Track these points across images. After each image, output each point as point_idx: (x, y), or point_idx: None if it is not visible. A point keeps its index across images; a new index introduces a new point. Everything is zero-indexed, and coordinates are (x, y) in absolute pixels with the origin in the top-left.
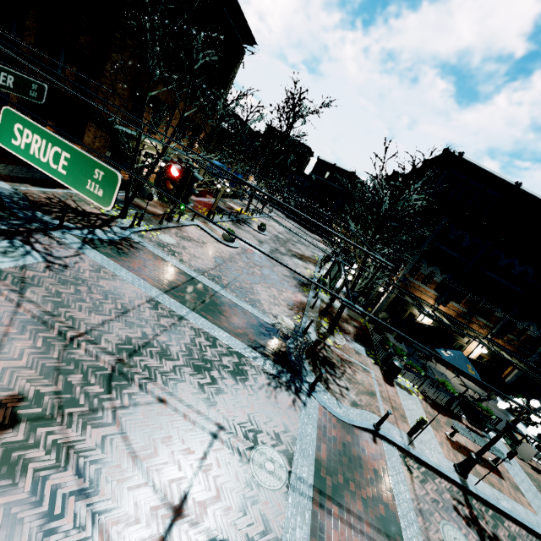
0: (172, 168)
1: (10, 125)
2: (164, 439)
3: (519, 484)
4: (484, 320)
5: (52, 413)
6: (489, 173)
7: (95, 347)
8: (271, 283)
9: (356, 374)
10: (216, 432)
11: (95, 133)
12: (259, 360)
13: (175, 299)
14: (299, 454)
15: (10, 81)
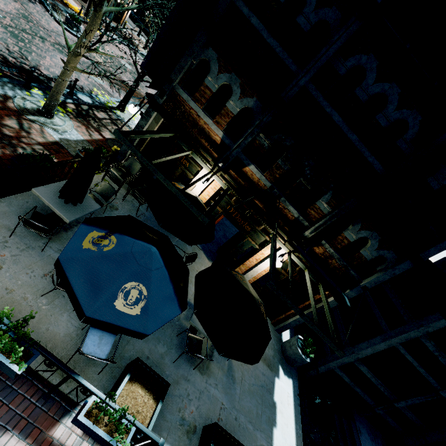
0: None
1: None
2: None
3: None
4: (296, 212)
5: None
6: None
7: None
8: None
9: None
10: None
11: None
12: None
13: None
14: None
15: None
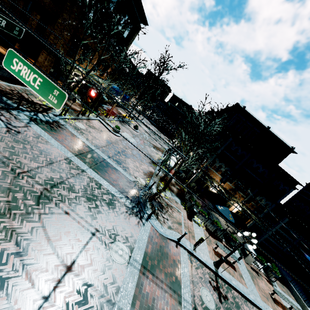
0: (92, 91)
1: (11, 58)
2: (66, 233)
3: (243, 274)
4: (242, 193)
5: (4, 212)
6: (256, 119)
7: (32, 180)
8: (136, 159)
9: (173, 212)
10: (95, 232)
11: (46, 57)
12: (123, 199)
13: (81, 160)
14: (137, 248)
15: (3, 23)
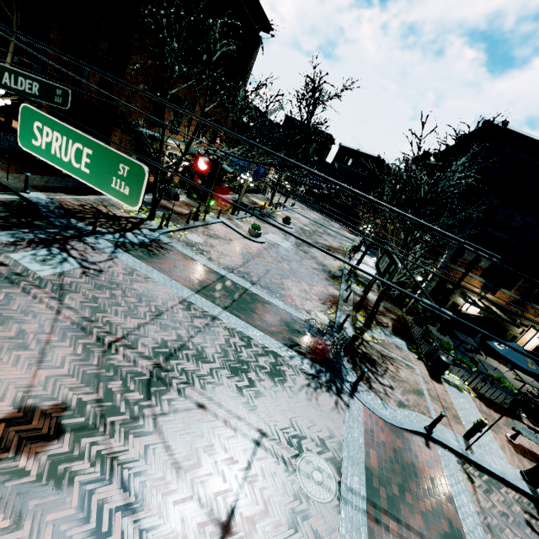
0: (200, 161)
1: (29, 124)
2: (206, 448)
3: None
4: None
5: (95, 423)
6: None
7: (133, 352)
8: (301, 277)
9: (399, 371)
10: (259, 439)
11: (121, 138)
12: (296, 359)
13: (207, 299)
14: (348, 462)
15: (35, 88)
